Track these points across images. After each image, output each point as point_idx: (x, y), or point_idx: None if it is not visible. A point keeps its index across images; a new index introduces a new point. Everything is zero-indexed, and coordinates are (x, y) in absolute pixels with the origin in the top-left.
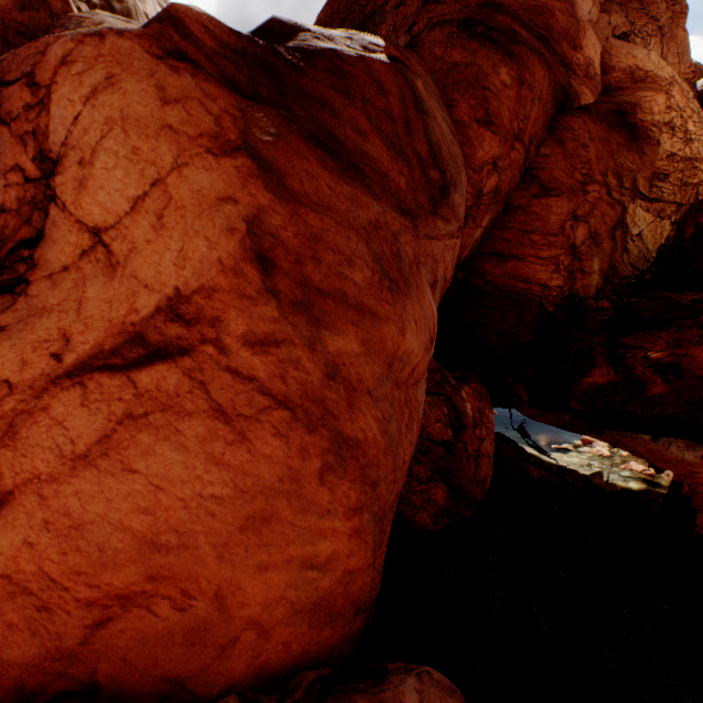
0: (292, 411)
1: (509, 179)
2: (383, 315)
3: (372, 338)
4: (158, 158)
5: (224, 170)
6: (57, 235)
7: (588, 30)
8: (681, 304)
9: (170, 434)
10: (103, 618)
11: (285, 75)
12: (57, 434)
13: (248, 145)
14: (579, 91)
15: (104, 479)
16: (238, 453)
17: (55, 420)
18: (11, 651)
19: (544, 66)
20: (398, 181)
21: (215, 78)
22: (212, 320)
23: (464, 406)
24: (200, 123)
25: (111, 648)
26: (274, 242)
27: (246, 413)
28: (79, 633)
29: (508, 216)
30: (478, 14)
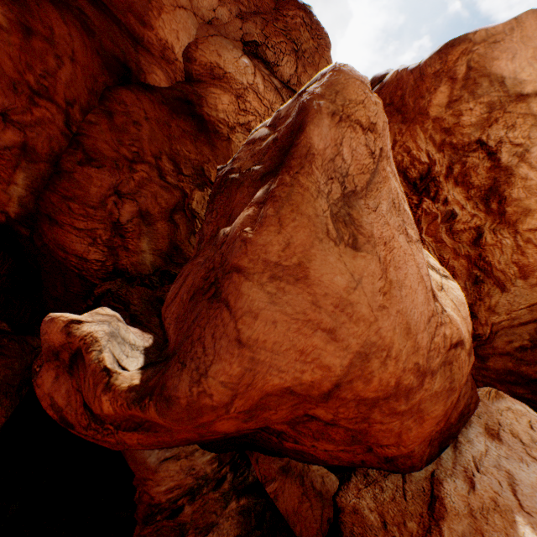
0: None
1: (47, 138)
2: None
3: None
4: None
5: None
6: None
7: (170, 14)
8: None
9: None
10: None
11: None
12: None
13: None
14: (148, 69)
15: None
16: None
17: None
18: None
19: (74, 24)
20: None
21: None
22: None
23: None
24: None
25: None
26: None
27: None
28: None
29: (57, 178)
30: None
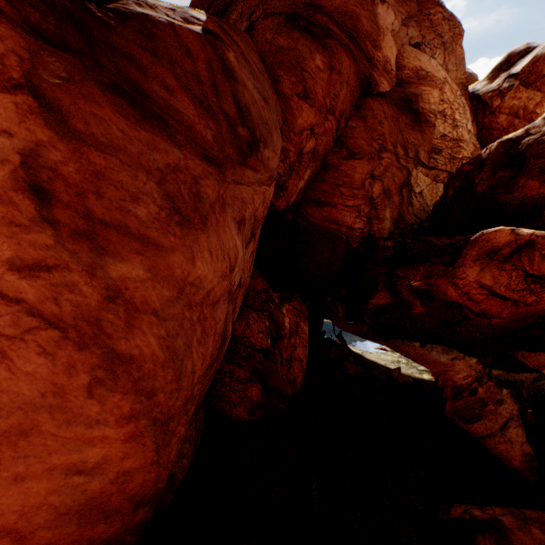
0: (64, 331)
1: (325, 143)
2: (169, 246)
3: (159, 266)
4: None
5: (2, 105)
6: None
7: (387, 35)
8: (436, 246)
9: None
10: None
11: (94, 29)
12: None
13: (32, 84)
14: (379, 81)
15: None
16: None
17: None
18: None
19: (350, 58)
20: (204, 134)
21: (15, 21)
22: None
23: (283, 320)
24: None
25: None
26: (53, 175)
27: (10, 333)
28: None
29: (324, 172)
30: (302, 11)
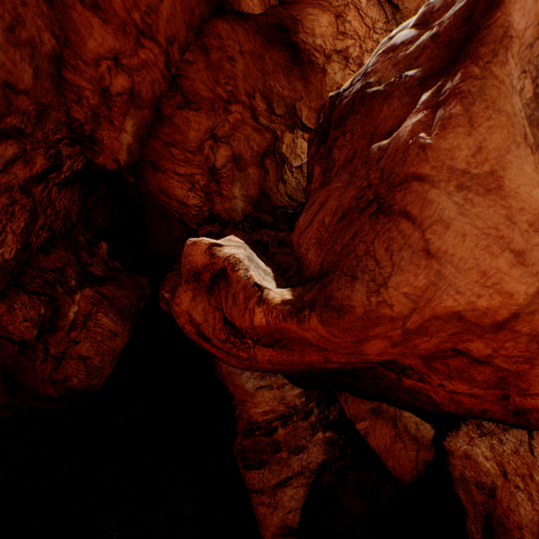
0: None
1: (150, 83)
2: None
3: None
4: None
5: None
6: None
7: None
8: None
9: None
10: None
11: None
12: None
13: None
14: None
15: None
16: None
17: None
18: None
19: None
20: None
21: None
22: None
23: (69, 309)
24: None
25: None
26: None
27: None
28: None
29: (158, 125)
30: None
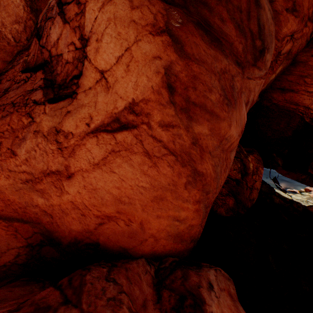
0: (176, 157)
1: (298, 45)
2: (222, 117)
3: (215, 128)
4: (128, 37)
5: (156, 43)
6: (87, 74)
7: None
8: None
9: (127, 160)
10: (101, 222)
11: None
12: (88, 154)
13: (168, 29)
14: None
15: (104, 174)
16: (153, 171)
17: (87, 149)
18: (73, 226)
19: None
20: (238, 47)
21: None
22: (146, 114)
23: (248, 165)
24: (147, 18)
25: (104, 233)
26: (175, 79)
27: (157, 155)
28: (94, 225)
29: (292, 67)
30: None
